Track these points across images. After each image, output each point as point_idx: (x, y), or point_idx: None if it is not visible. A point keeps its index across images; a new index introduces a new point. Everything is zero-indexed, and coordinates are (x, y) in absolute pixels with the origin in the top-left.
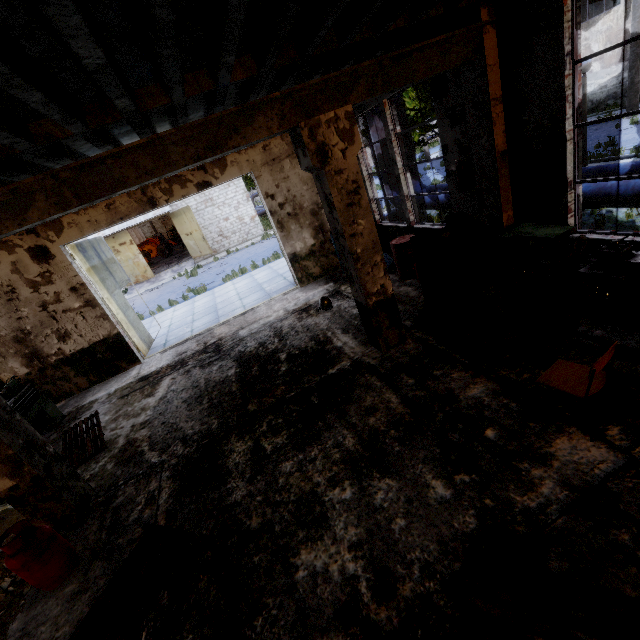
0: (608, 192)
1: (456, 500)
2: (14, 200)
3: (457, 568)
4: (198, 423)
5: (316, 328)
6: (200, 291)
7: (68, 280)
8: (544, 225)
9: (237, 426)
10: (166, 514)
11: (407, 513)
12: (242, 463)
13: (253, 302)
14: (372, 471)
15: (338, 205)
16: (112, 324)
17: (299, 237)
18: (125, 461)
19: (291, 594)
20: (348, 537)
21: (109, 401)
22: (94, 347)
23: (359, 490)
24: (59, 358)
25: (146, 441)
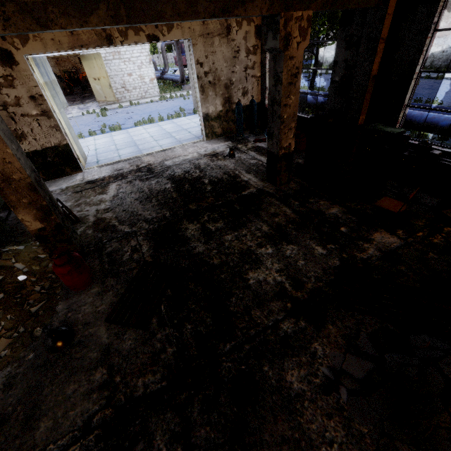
0: (411, 119)
1: (329, 254)
2: (84, 2)
3: (332, 278)
4: (154, 212)
5: (226, 168)
6: (116, 128)
7: (28, 88)
8: (389, 126)
9: (185, 216)
10: (151, 257)
11: (304, 259)
12: (197, 235)
13: (168, 144)
14: (282, 242)
15: (284, 81)
16: (63, 136)
17: (213, 102)
18: (102, 229)
19: (248, 289)
20: (274, 268)
21: (65, 193)
22: (45, 151)
23: (276, 249)
24: None
25: (114, 220)
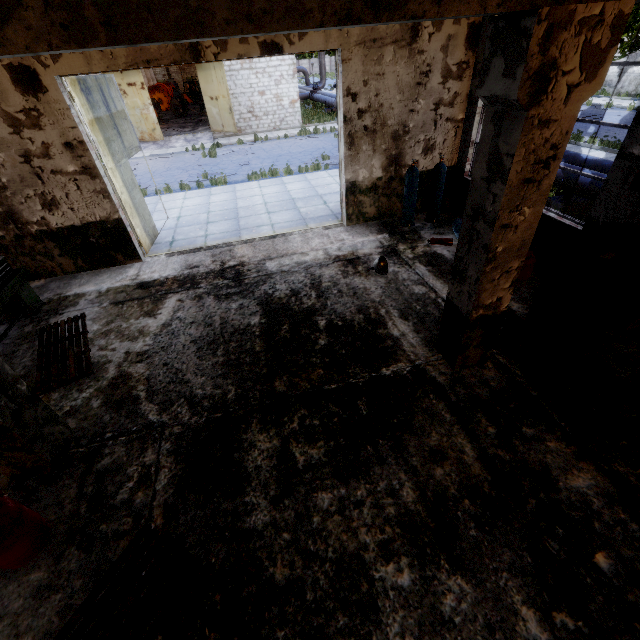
0: None
1: None
2: None
3: None
4: (210, 383)
5: (366, 296)
6: (219, 182)
7: (62, 130)
8: None
9: (260, 408)
10: (164, 510)
11: None
12: (265, 470)
13: (284, 223)
14: (439, 556)
15: (513, 176)
16: (113, 206)
17: (367, 163)
18: (115, 404)
19: None
20: None
21: (99, 303)
22: (87, 228)
23: (421, 580)
24: (42, 229)
25: (143, 383)
